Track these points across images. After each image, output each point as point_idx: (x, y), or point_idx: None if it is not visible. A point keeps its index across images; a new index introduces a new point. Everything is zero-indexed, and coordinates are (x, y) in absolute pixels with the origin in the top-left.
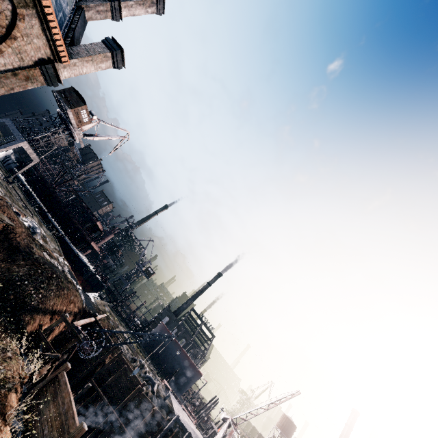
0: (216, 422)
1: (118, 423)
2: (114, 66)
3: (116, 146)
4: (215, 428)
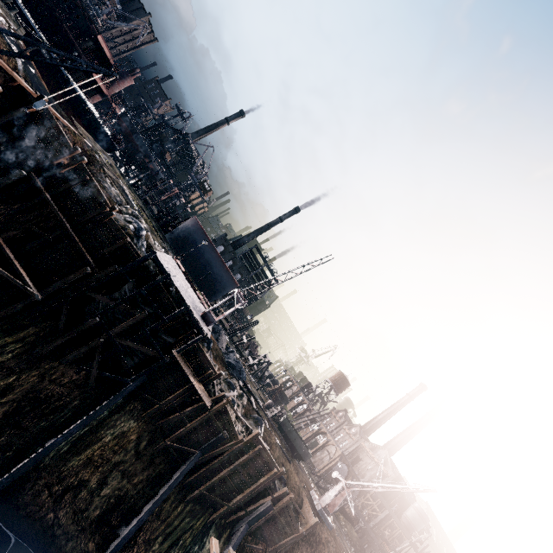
0: (248, 337)
1: (70, 235)
2: None
3: None
4: (245, 340)
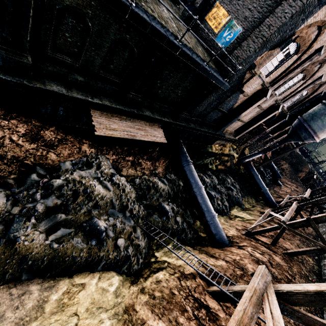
0: None
1: None
2: None
3: None
4: None
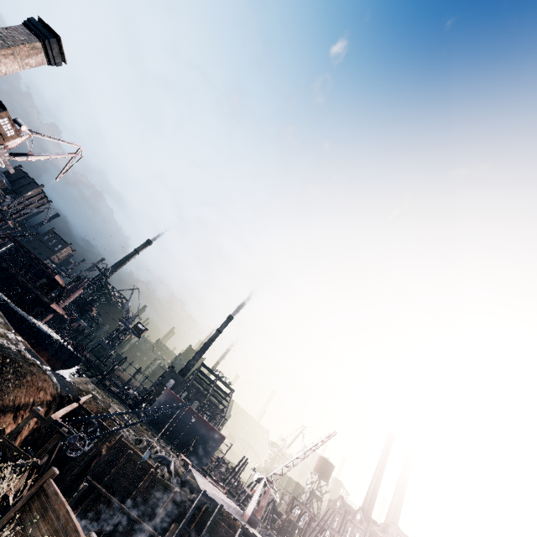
0: (248, 485)
1: (132, 518)
2: (49, 61)
3: (65, 168)
4: (248, 491)
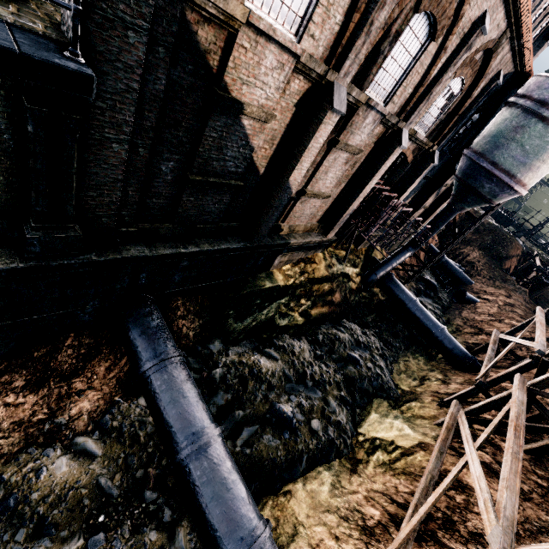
0: None
1: None
2: None
3: None
4: None
